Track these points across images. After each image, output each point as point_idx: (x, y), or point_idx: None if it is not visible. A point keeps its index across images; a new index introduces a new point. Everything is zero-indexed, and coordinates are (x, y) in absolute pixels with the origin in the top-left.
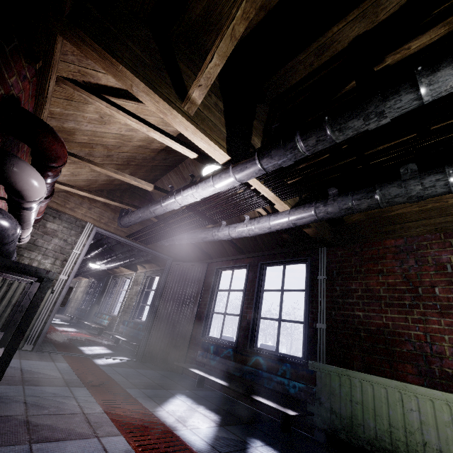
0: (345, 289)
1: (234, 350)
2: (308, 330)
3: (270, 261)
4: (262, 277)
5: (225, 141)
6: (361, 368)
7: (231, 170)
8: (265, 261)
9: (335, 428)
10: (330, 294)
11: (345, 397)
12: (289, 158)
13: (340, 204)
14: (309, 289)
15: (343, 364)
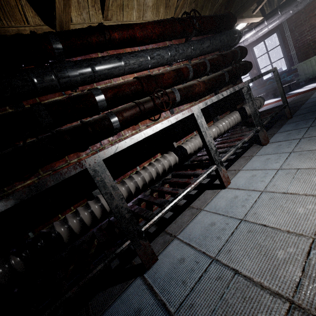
0: (300, 32)
1: (256, 86)
2: (287, 58)
3: (255, 44)
4: (253, 53)
5: (260, 12)
6: (313, 55)
7: (265, 22)
8: (252, 46)
9: (307, 78)
10: (294, 38)
11: (309, 67)
12: (293, 6)
13: (303, 3)
14: (282, 43)
15: (306, 59)
